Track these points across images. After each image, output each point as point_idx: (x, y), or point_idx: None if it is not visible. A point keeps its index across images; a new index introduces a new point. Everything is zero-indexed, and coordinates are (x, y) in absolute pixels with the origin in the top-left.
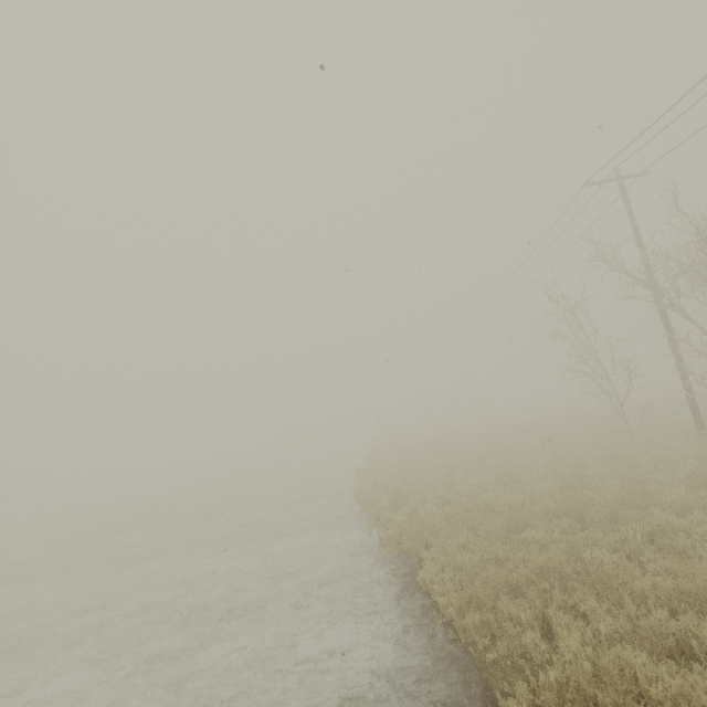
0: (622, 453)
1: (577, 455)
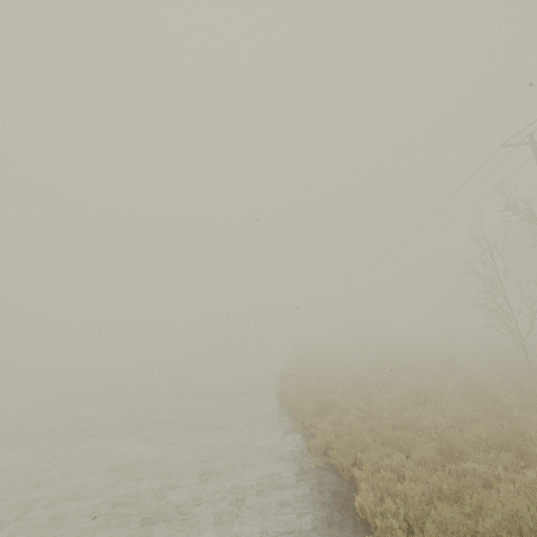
0: (530, 385)
1: (485, 382)
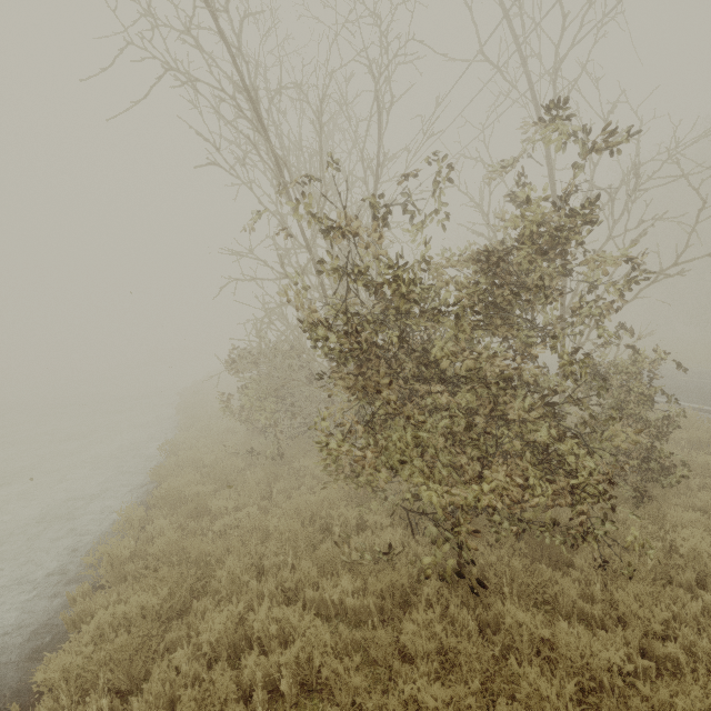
0: None
1: None
